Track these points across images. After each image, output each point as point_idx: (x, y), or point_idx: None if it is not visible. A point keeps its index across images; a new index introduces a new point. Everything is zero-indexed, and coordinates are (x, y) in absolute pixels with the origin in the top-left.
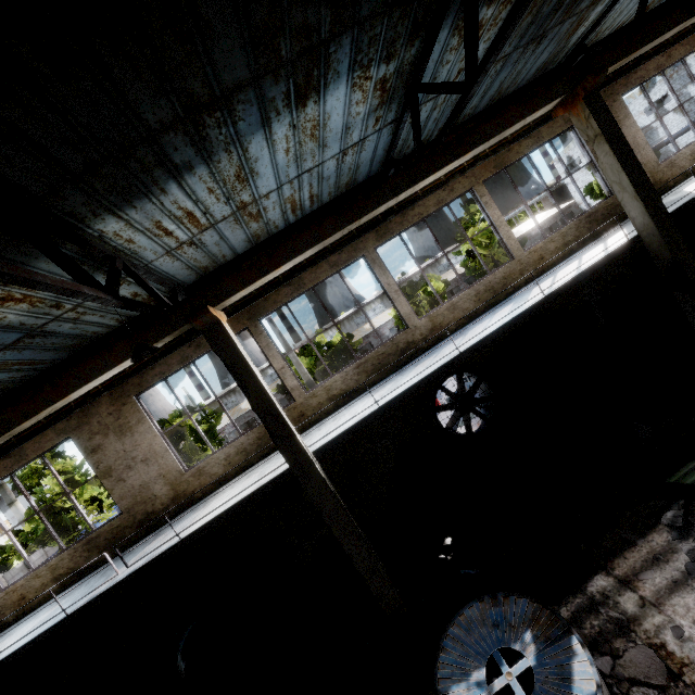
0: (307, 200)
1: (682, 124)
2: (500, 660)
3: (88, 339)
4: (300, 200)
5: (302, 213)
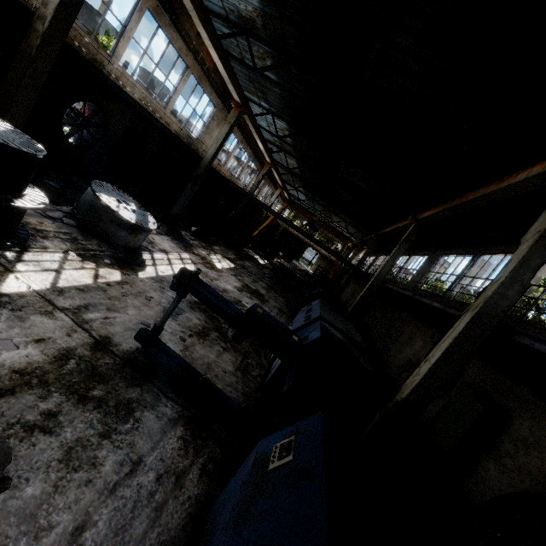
0: None
1: None
2: (122, 202)
3: None
4: None
5: None
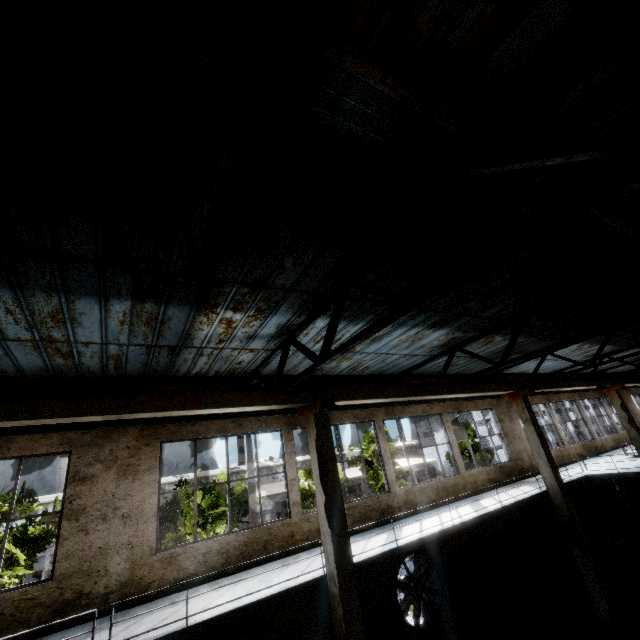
0: (363, 367)
1: (497, 441)
2: None
3: (165, 372)
4: (362, 365)
5: (350, 372)
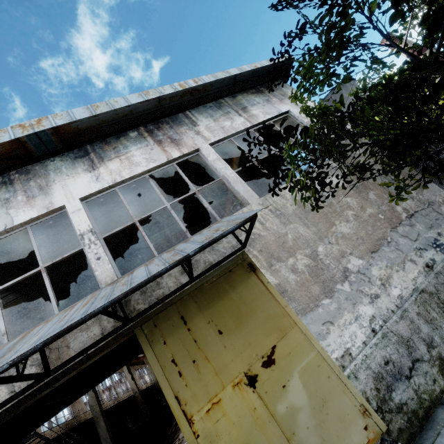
0: None
1: None
2: None
3: None
4: None
5: None
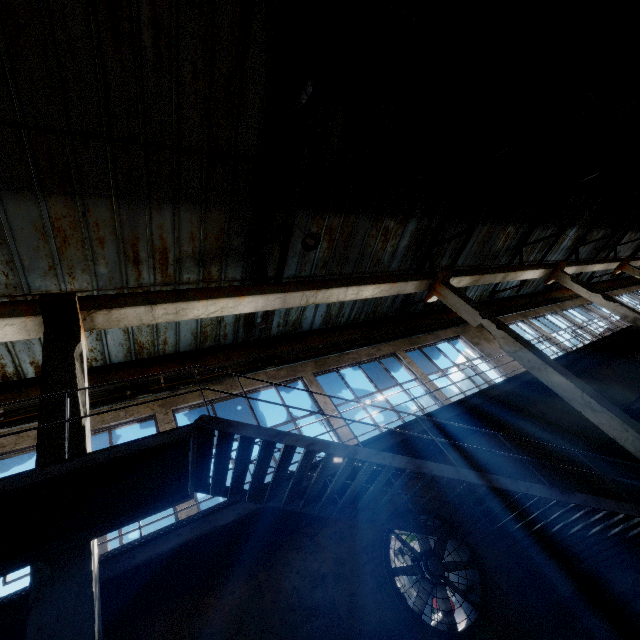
0: (531, 282)
1: None
2: None
3: None
4: (531, 279)
5: (523, 291)
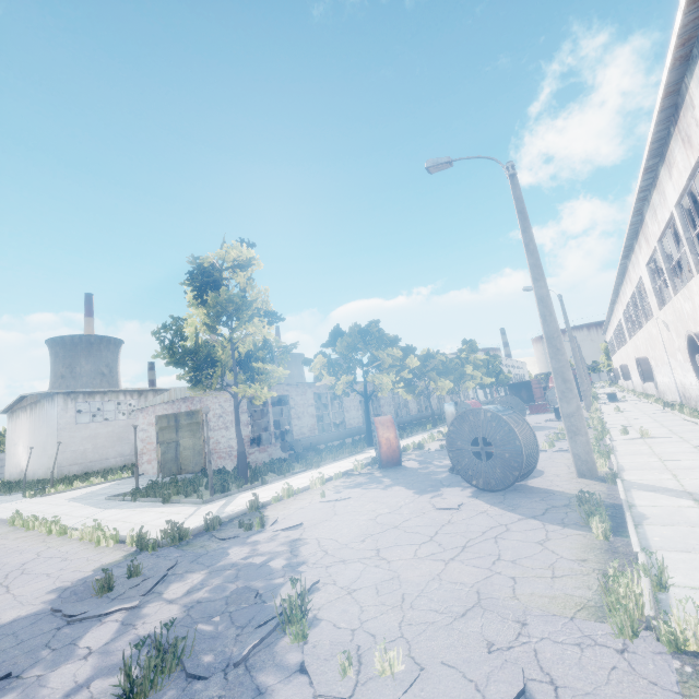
0: None
1: None
2: None
3: None
4: None
5: None
